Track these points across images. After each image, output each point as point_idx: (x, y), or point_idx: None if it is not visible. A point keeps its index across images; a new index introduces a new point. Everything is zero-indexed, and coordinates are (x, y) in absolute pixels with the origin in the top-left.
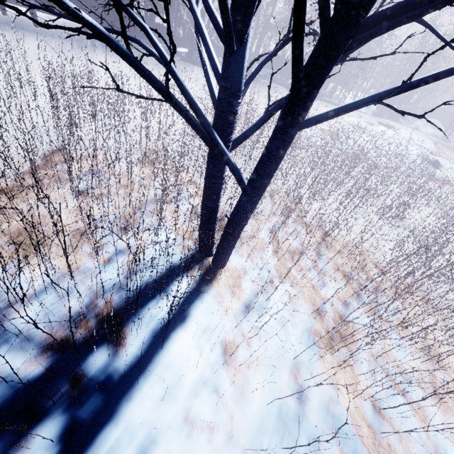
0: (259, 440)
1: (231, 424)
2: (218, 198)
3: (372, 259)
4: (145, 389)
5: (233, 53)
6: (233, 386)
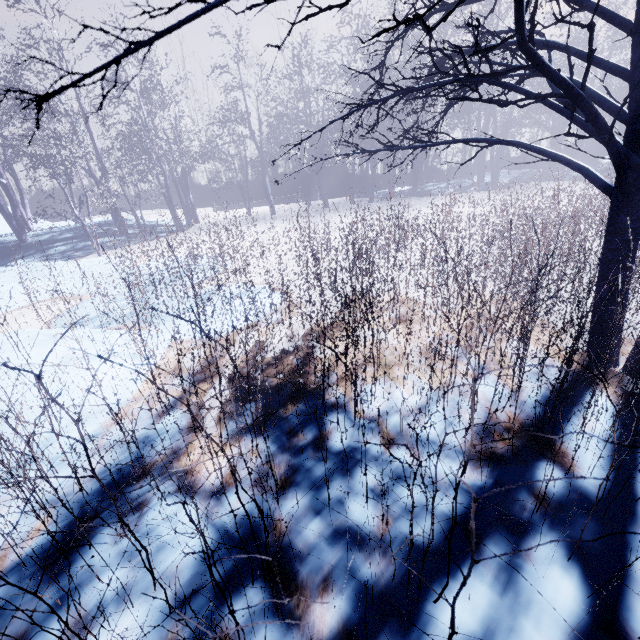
0: None
1: None
2: (632, 262)
3: None
4: None
5: None
6: None
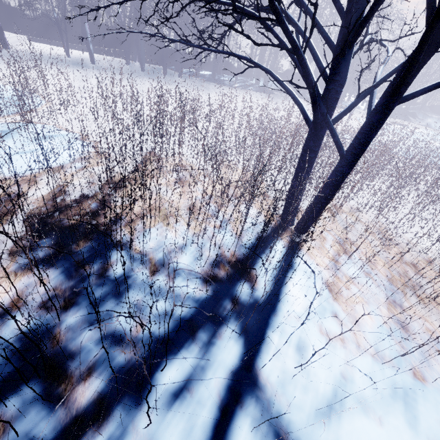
0: (382, 350)
1: (356, 338)
2: (310, 170)
3: (424, 230)
4: (284, 310)
5: (344, 56)
6: (347, 314)
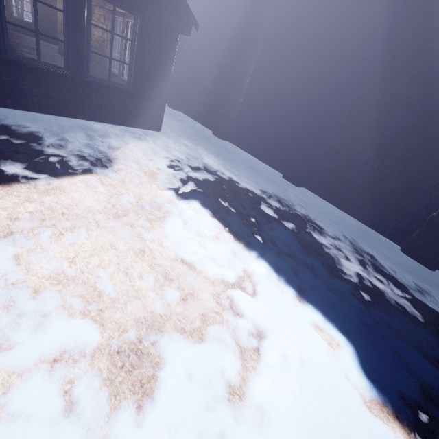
0: None
1: None
2: (19, 12)
3: None
4: None
5: None
6: None
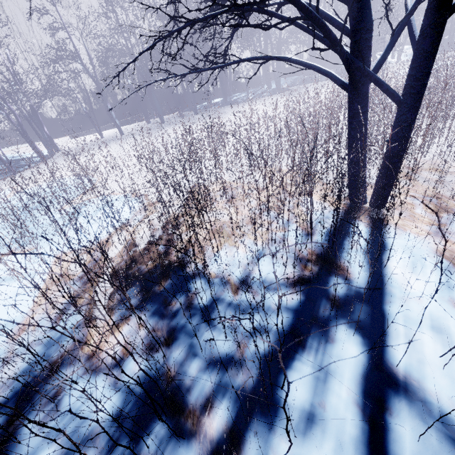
0: None
1: None
2: (366, 135)
3: None
4: (396, 294)
5: None
6: None
